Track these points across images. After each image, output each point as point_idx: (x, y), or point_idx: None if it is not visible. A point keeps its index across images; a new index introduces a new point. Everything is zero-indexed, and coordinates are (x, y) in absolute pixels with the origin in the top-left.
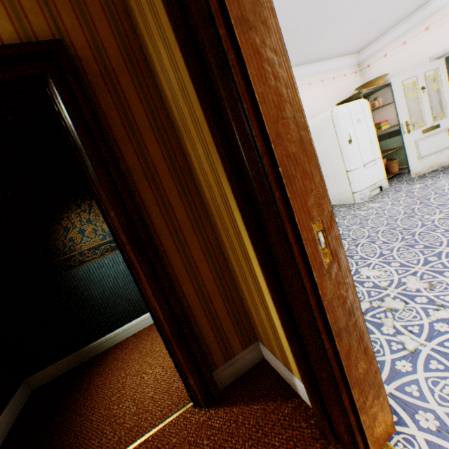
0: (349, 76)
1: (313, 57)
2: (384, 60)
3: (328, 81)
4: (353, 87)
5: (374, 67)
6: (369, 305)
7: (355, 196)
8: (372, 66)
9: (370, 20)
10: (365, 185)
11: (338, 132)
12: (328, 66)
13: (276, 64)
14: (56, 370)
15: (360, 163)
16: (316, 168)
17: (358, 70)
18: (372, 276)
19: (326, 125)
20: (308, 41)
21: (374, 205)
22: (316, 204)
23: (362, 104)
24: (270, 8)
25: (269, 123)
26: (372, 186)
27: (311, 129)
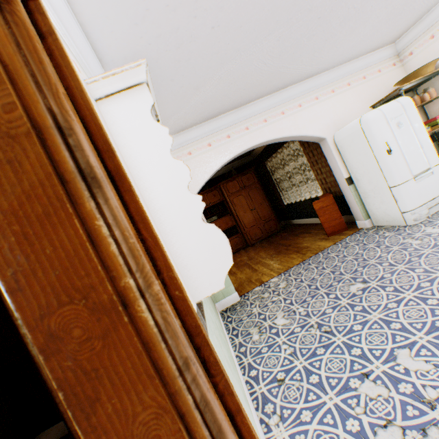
0: (385, 70)
1: (331, 63)
2: (431, 43)
3: (357, 82)
4: (393, 81)
5: (418, 53)
6: (400, 437)
7: (405, 216)
8: (415, 53)
9: (398, 5)
10: (418, 202)
11: (371, 142)
12: (355, 67)
13: (44, 217)
14: (65, 427)
15: (407, 175)
16: (144, 371)
17: (398, 60)
18: (414, 370)
19: (355, 135)
20: (317, 49)
21: (433, 231)
22: (150, 437)
23: (402, 104)
24: (26, 133)
25: (33, 319)
26: (431, 202)
27: (339, 141)
